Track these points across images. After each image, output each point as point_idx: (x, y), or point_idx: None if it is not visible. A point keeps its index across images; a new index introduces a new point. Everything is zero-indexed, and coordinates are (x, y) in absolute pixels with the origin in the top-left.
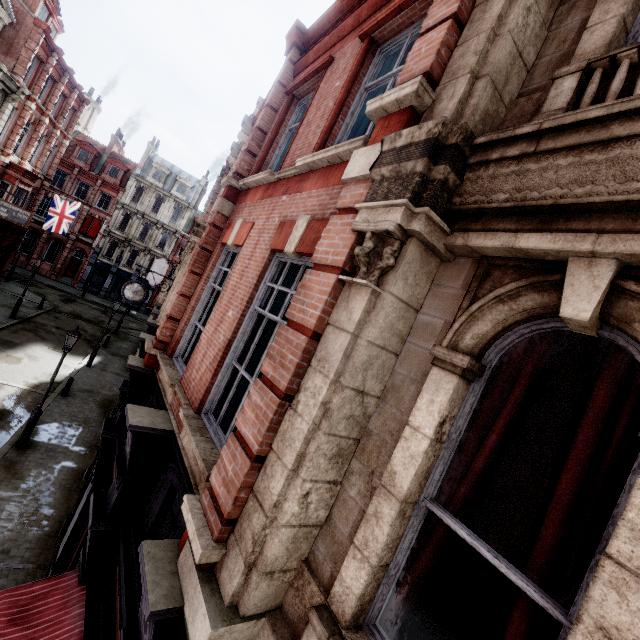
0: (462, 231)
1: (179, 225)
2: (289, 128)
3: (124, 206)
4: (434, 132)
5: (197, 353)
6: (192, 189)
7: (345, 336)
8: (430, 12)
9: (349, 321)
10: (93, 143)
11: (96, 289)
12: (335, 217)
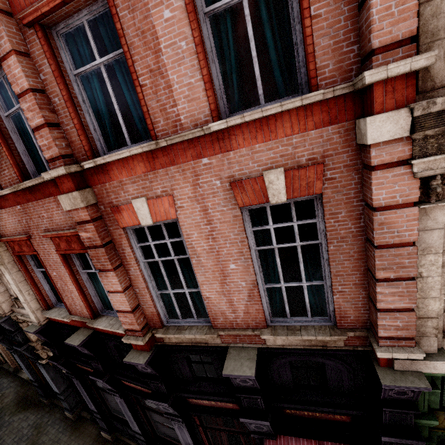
0: None
1: None
2: (74, 72)
3: None
4: None
5: (216, 306)
6: None
7: (439, 231)
8: None
9: (437, 223)
10: None
11: None
12: (380, 172)
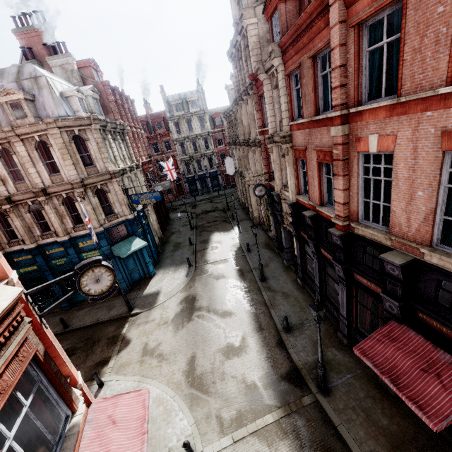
0: None
1: (207, 128)
2: (366, 50)
3: (177, 140)
4: None
5: (396, 218)
6: (198, 99)
7: None
8: None
9: None
10: (140, 118)
11: (196, 192)
12: None
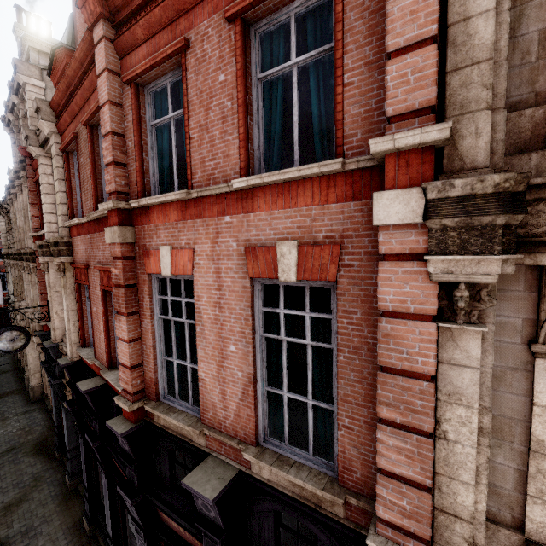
0: (527, 253)
1: None
2: (151, 123)
3: None
4: (505, 187)
5: (208, 393)
6: None
7: (472, 372)
8: (390, 27)
9: (469, 358)
10: None
11: None
12: (387, 264)
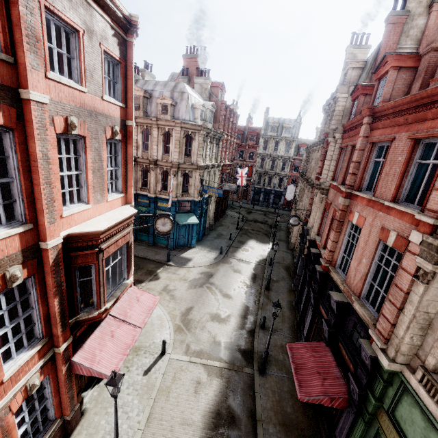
0: None
1: (290, 153)
2: (373, 159)
3: (260, 154)
4: None
5: (350, 272)
6: (293, 127)
7: (417, 297)
8: None
9: (418, 292)
10: (239, 128)
11: (257, 202)
12: (408, 253)
